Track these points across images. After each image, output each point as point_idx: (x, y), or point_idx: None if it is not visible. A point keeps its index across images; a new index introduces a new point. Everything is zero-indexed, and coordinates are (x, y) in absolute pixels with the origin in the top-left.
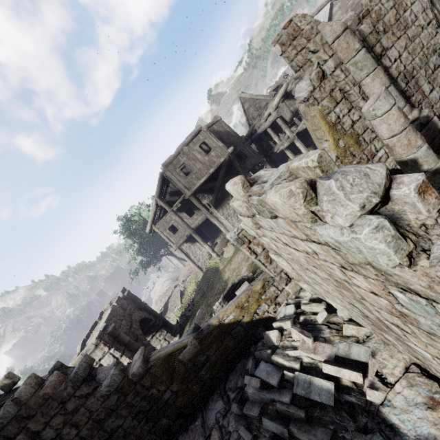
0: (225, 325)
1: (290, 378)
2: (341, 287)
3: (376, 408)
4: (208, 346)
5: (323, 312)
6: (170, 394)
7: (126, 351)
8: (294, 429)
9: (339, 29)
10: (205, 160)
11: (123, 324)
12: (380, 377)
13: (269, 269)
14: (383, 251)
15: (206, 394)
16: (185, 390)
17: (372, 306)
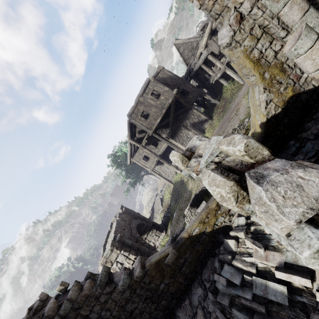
0: (193, 236)
1: (249, 280)
2: None
3: None
4: (184, 252)
5: None
6: (164, 286)
7: (131, 251)
8: None
9: None
10: (157, 104)
11: (126, 232)
12: None
13: None
14: None
15: (189, 282)
16: (174, 282)
17: None
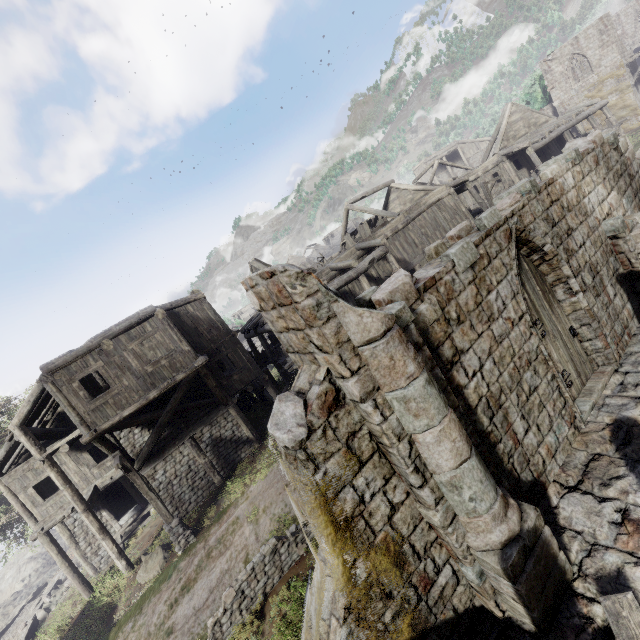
0: None
1: None
2: None
3: None
4: None
5: None
6: None
7: None
8: None
9: (377, 327)
10: (144, 372)
11: None
12: None
13: None
14: None
15: None
16: None
17: None
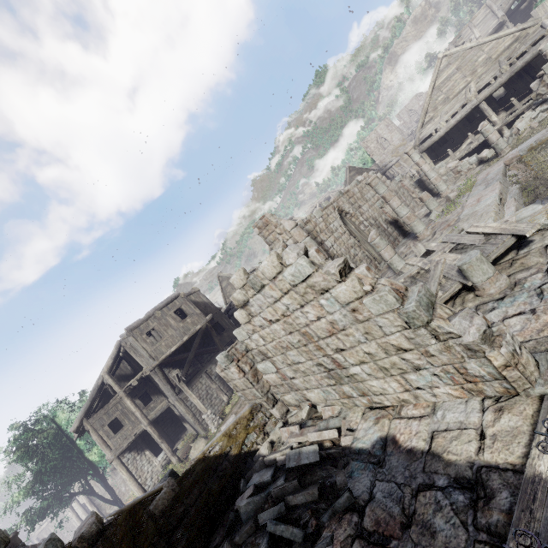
0: (210, 458)
1: (283, 462)
2: (307, 342)
3: (349, 448)
4: (189, 489)
5: (306, 407)
6: None
7: None
8: (290, 496)
9: (293, 224)
10: (179, 326)
11: None
12: (349, 429)
13: (257, 388)
14: (306, 265)
15: None
16: None
17: (324, 341)
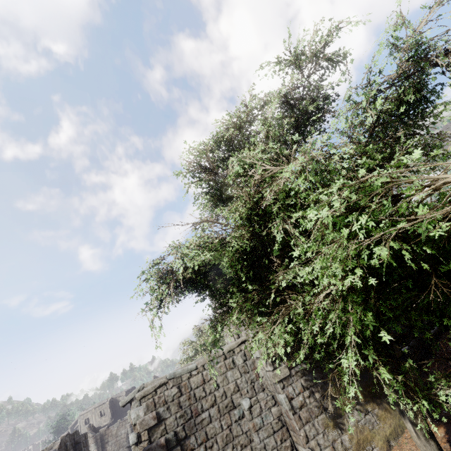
0: None
1: None
2: None
3: None
4: None
5: None
6: None
7: None
8: None
9: (91, 436)
10: (98, 420)
11: None
12: None
13: None
14: None
15: None
16: None
17: None
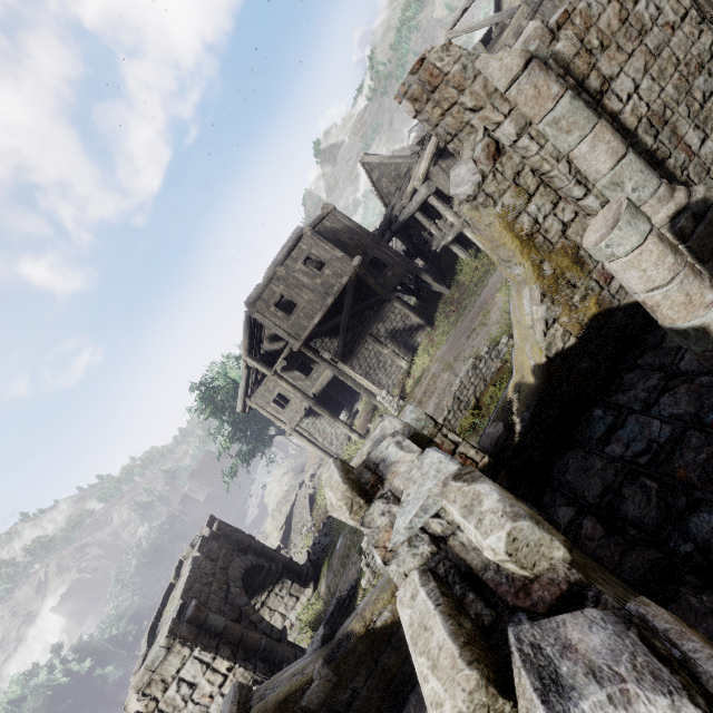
0: (377, 631)
1: None
2: None
3: None
4: (352, 673)
5: None
6: None
7: (222, 647)
8: None
9: (517, 63)
10: (316, 285)
11: (213, 591)
12: None
13: None
14: None
15: None
16: None
17: None
